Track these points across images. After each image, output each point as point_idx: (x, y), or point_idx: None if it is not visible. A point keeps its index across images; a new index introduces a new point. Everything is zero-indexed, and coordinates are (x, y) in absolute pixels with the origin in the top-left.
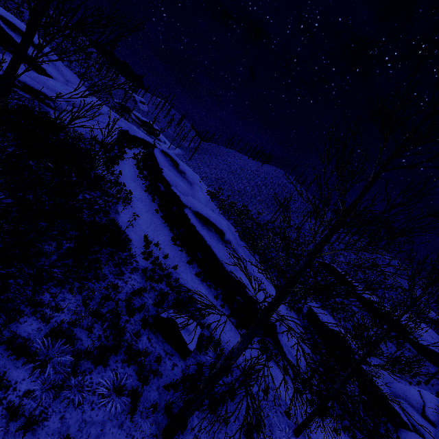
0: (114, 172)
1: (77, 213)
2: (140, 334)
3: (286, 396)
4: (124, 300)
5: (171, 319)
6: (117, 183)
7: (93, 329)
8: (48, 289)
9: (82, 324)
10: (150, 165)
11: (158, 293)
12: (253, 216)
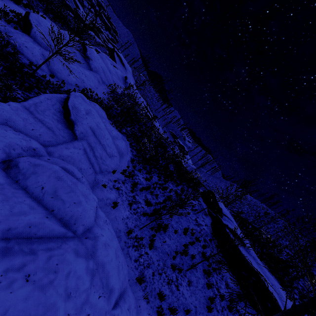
0: None
1: None
2: None
3: None
4: None
5: None
6: None
7: None
8: None
9: None
10: None
11: None
12: None
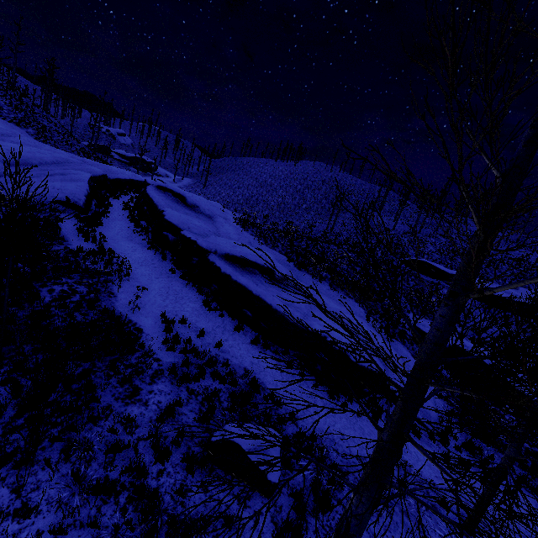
0: (97, 237)
1: (40, 322)
2: (188, 486)
3: (430, 472)
4: (148, 438)
5: (229, 442)
6: (104, 251)
7: (102, 518)
8: (4, 478)
9: (80, 519)
10: (147, 211)
11: (202, 396)
12: (304, 231)
